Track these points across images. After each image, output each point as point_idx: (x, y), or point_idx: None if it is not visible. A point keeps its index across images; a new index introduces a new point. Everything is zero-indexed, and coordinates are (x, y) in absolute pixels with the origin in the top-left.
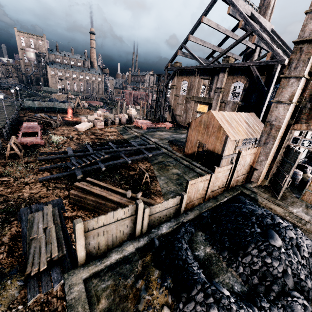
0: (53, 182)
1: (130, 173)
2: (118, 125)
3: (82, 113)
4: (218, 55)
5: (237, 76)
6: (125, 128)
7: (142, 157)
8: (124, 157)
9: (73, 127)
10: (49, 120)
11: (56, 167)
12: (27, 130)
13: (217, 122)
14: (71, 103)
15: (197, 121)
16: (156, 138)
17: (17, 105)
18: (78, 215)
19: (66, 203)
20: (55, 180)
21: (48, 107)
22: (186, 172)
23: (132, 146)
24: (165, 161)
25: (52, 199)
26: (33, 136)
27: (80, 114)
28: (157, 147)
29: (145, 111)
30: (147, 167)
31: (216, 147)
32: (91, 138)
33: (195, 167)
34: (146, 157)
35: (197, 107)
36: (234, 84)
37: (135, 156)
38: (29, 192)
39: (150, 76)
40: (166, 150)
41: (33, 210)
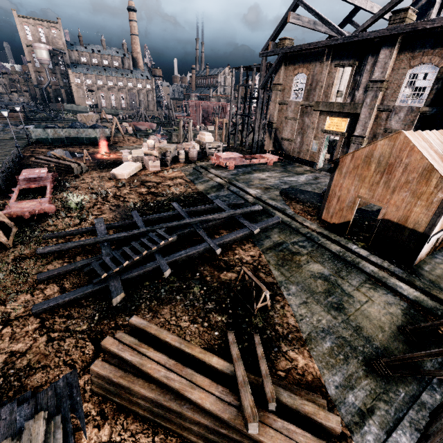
0: (62, 315)
1: (223, 277)
2: (184, 163)
3: (125, 143)
4: (381, 10)
5: (423, 51)
6: (197, 169)
7: (241, 235)
8: (205, 238)
9: (109, 173)
10: (68, 162)
11: (72, 270)
12: (28, 184)
13: (420, 158)
14: (105, 128)
15: (358, 156)
16: (256, 188)
17: (24, 137)
18: (113, 438)
19: (86, 389)
20: (67, 307)
21: (70, 136)
22: (342, 272)
23: (216, 207)
24: (286, 241)
25: (54, 374)
26: (40, 195)
27: (121, 145)
28: (263, 208)
29: (224, 134)
30: (254, 259)
31: (412, 215)
32: (140, 194)
33: (359, 260)
34: (249, 234)
35: (325, 124)
36: (414, 70)
37: (227, 234)
38: (8, 349)
39: (233, 71)
40: (285, 216)
41: (1, 431)
